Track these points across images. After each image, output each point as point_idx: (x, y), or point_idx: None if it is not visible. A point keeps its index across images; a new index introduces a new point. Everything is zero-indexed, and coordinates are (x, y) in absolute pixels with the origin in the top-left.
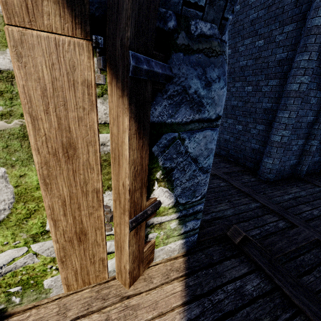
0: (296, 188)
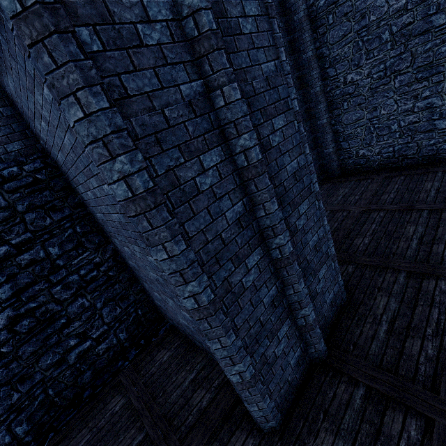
0: (325, 433)
